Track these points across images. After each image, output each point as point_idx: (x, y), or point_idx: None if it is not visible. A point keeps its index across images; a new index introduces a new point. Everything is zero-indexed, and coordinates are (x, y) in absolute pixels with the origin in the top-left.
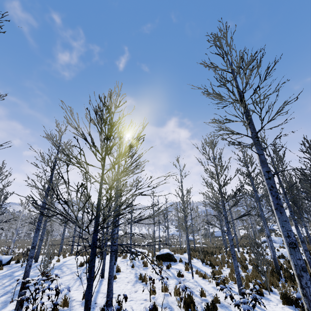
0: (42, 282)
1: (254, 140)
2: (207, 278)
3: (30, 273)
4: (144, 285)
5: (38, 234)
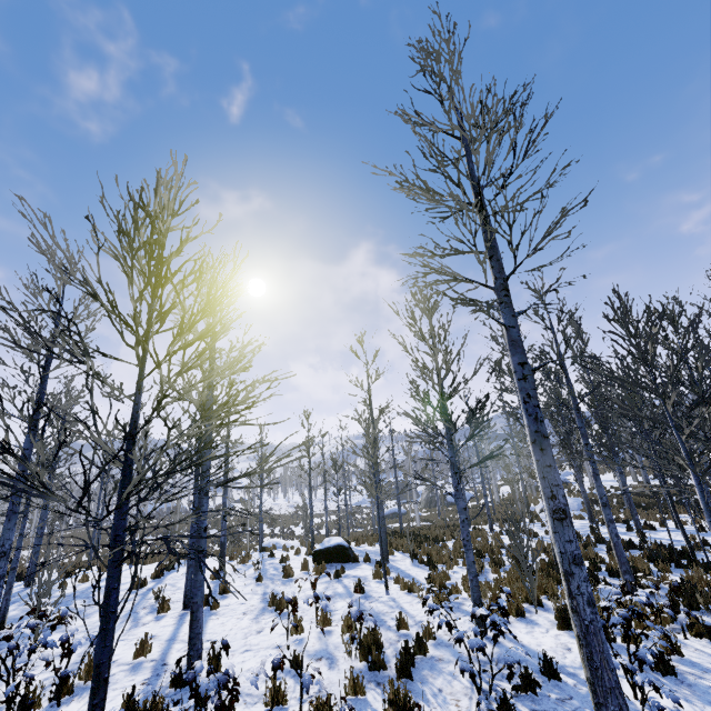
0: (25, 630)
1: (499, 295)
2: (416, 590)
3: (11, 613)
4: (280, 615)
5: (14, 525)
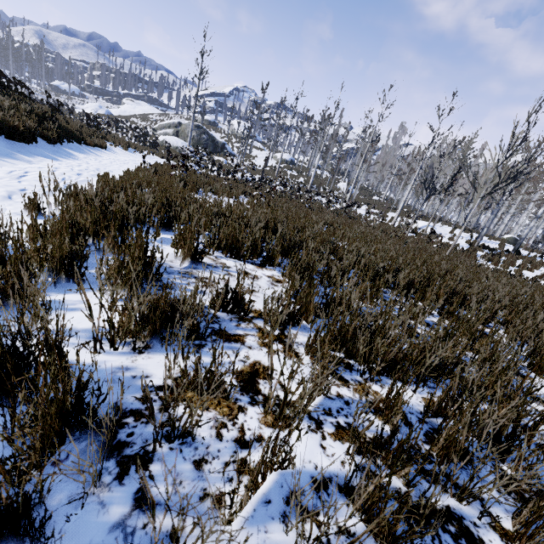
0: None
1: None
2: None
3: None
4: None
5: None
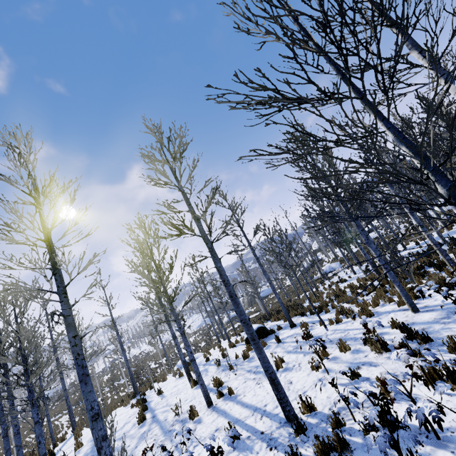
0: None
1: (439, 70)
2: (349, 316)
3: None
4: (285, 371)
5: (91, 386)
